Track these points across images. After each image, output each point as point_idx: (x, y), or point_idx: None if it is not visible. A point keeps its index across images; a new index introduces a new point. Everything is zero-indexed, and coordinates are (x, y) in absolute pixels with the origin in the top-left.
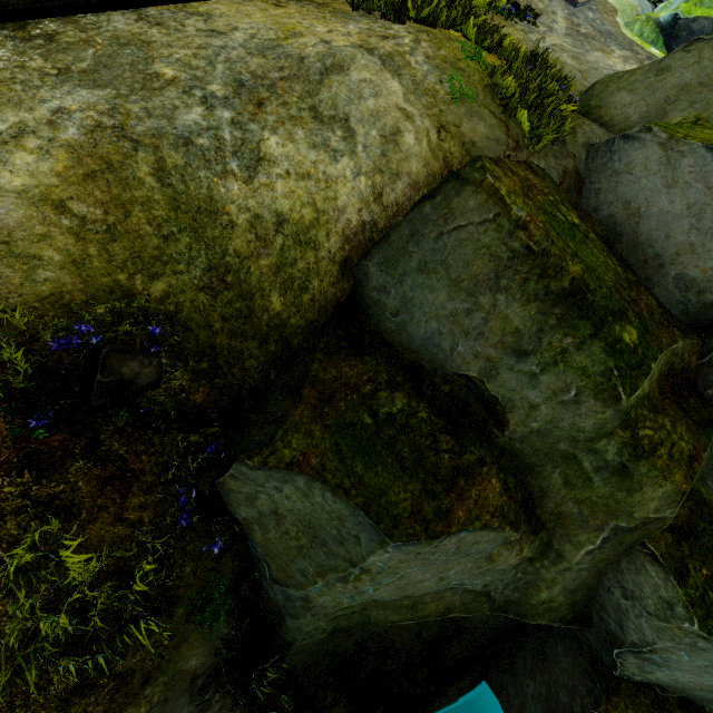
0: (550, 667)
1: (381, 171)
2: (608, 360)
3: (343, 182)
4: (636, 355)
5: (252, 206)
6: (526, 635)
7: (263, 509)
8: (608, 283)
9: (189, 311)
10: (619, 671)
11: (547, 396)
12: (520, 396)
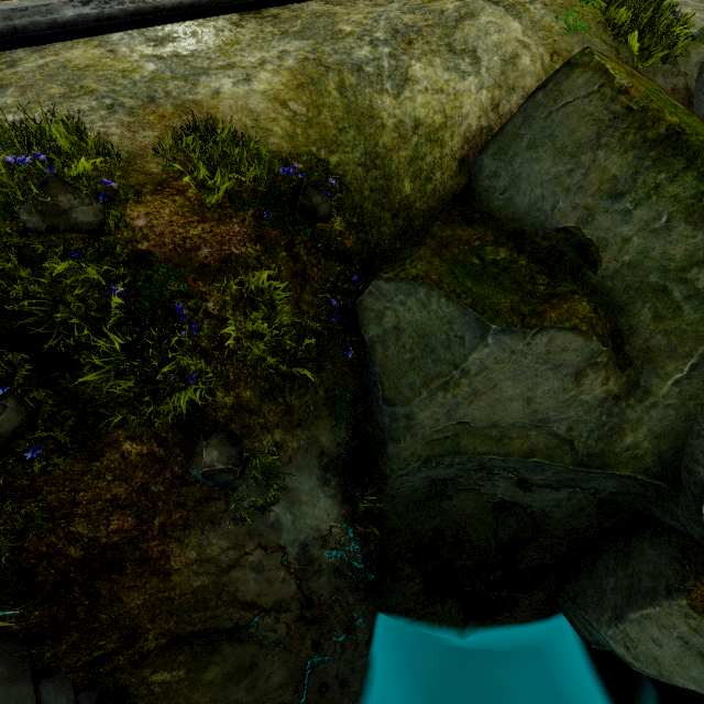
0: (634, 562)
1: (500, 85)
2: (700, 185)
3: (468, 95)
4: None
5: (398, 113)
6: (609, 542)
7: (387, 327)
8: None
9: (351, 178)
10: None
11: (639, 227)
12: (614, 233)
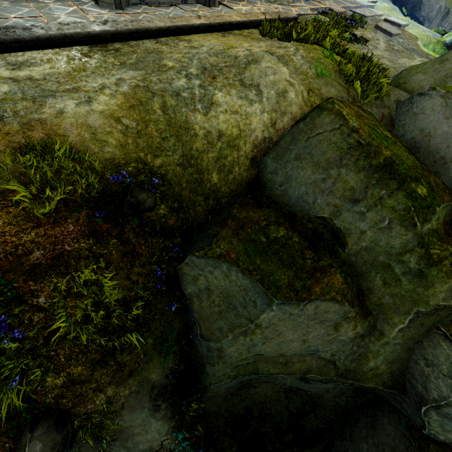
0: (379, 433)
1: (276, 110)
2: (408, 202)
3: (255, 116)
4: (426, 201)
5: (206, 126)
6: (361, 413)
7: (201, 287)
8: (408, 164)
9: (171, 175)
10: (427, 430)
11: (371, 225)
12: (354, 226)
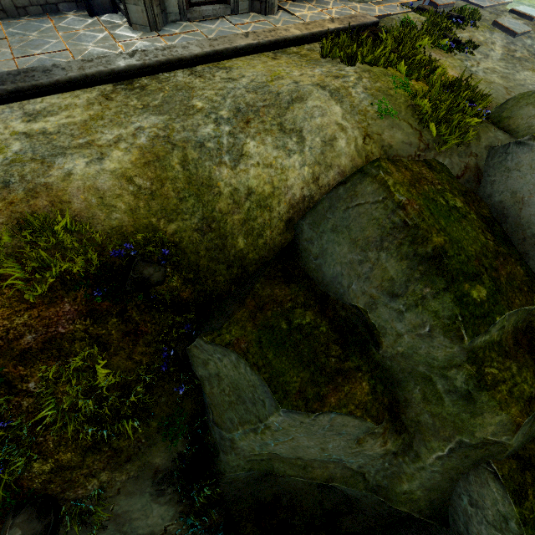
0: None
1: (319, 163)
2: (455, 308)
3: (293, 170)
4: (481, 308)
5: (233, 183)
6: (406, 528)
7: (211, 372)
8: (470, 252)
9: (187, 242)
10: None
11: (409, 328)
12: (391, 325)
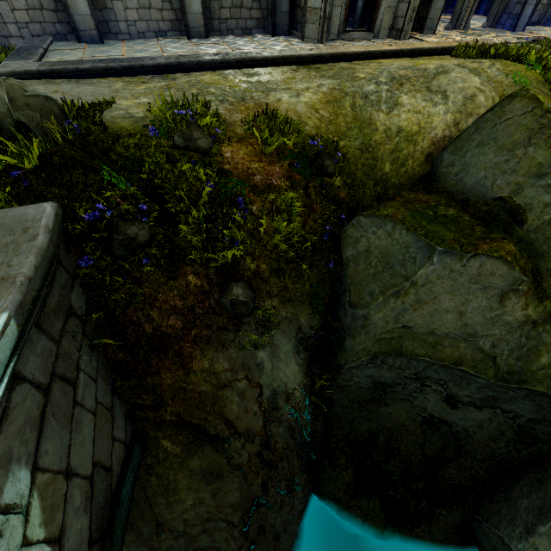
0: (548, 486)
1: (461, 111)
2: None
3: (437, 115)
4: None
5: (388, 122)
6: (526, 471)
7: (360, 249)
8: None
9: (351, 156)
10: None
11: None
12: (537, 200)
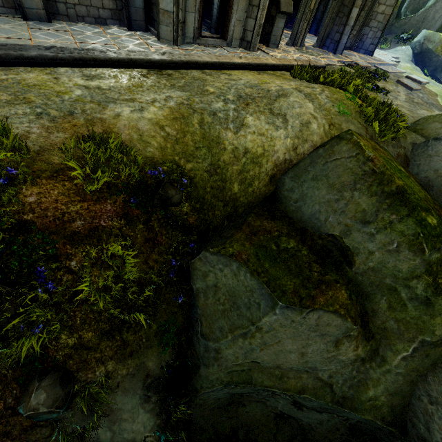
0: None
1: (298, 137)
2: (417, 228)
3: (279, 139)
4: (435, 230)
5: (235, 143)
6: None
7: (209, 283)
8: (420, 195)
9: (199, 179)
10: None
11: (379, 246)
12: (363, 246)
